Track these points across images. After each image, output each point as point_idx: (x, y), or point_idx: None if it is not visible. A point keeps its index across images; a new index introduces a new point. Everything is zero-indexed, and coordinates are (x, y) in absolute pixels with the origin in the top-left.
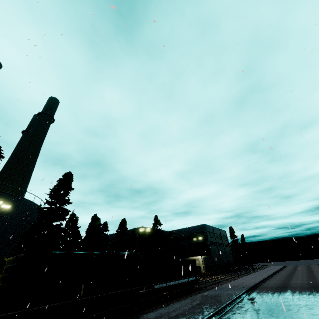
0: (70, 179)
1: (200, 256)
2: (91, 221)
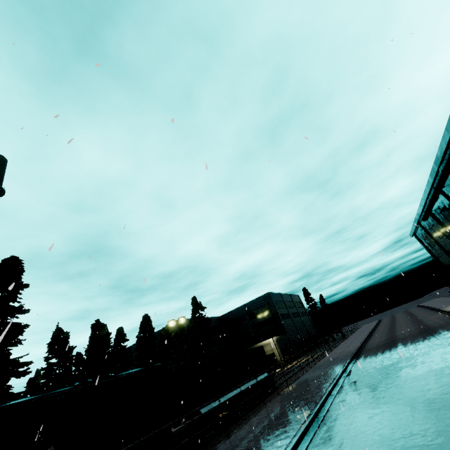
0: (17, 270)
1: (270, 339)
2: (92, 333)
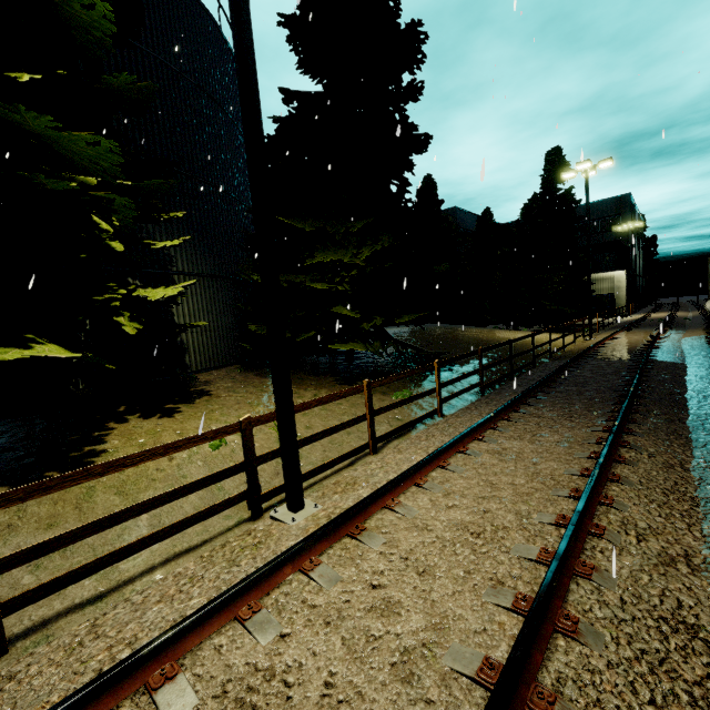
0: None
1: (618, 272)
2: None
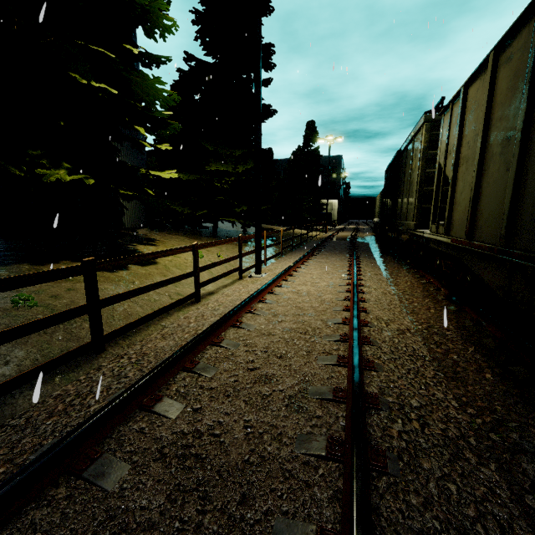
0: None
1: (334, 201)
2: None
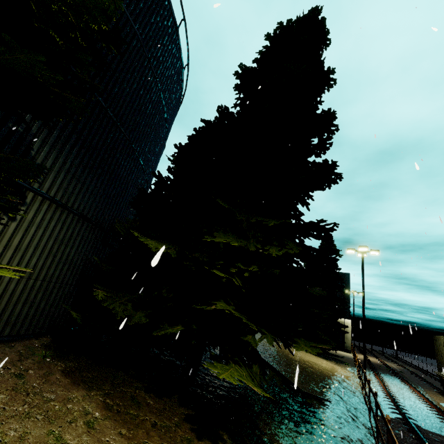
0: None
1: (347, 320)
2: None
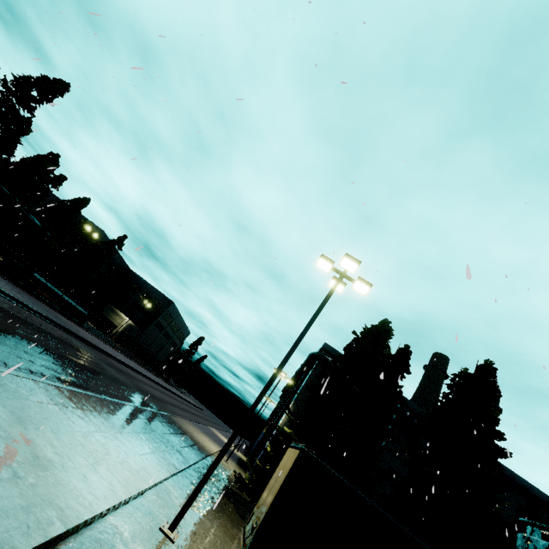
0: (60, 92)
1: (128, 319)
2: (44, 155)
